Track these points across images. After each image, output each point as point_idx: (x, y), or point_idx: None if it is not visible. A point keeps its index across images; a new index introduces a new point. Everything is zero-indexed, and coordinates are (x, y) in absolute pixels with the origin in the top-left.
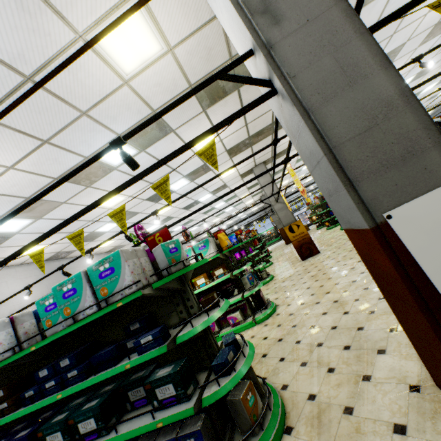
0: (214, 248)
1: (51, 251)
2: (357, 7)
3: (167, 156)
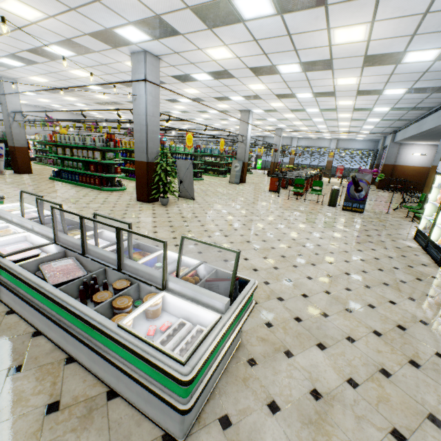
0: None
1: (33, 104)
2: (15, 116)
3: None
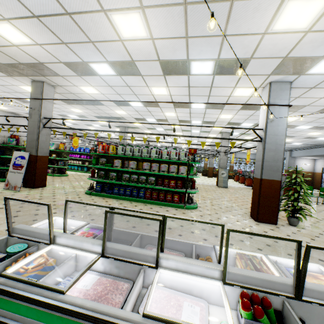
0: (55, 147)
1: (11, 111)
2: (47, 122)
3: (12, 125)
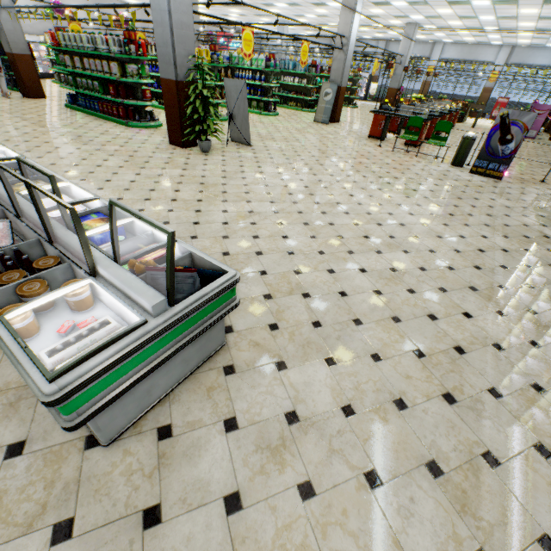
0: None
1: None
2: None
3: None
